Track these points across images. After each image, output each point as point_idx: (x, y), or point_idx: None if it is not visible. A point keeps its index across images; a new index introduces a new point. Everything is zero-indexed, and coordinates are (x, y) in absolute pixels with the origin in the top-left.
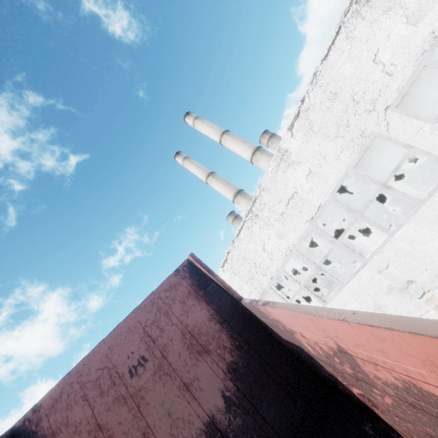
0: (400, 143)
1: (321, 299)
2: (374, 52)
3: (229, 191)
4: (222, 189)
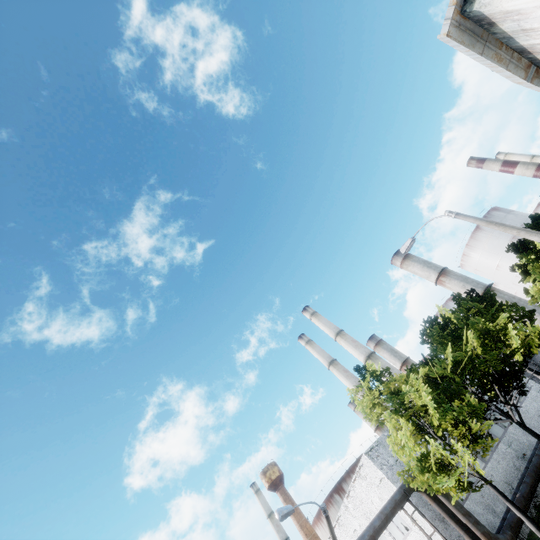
0: None
1: None
2: (371, 498)
3: (350, 385)
4: (343, 380)
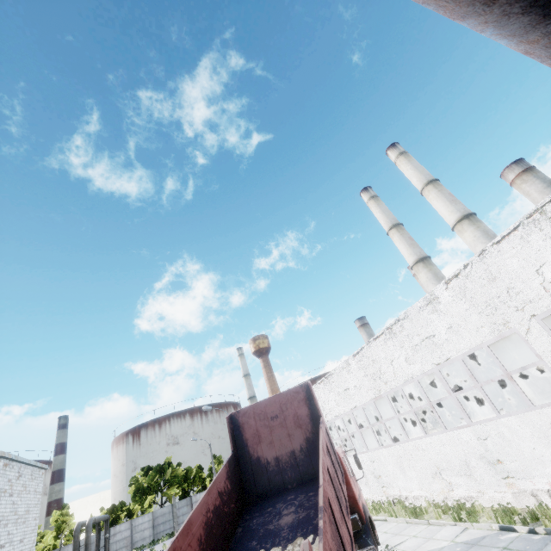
0: (534, 350)
1: (425, 430)
2: (540, 264)
3: (411, 255)
4: (403, 248)
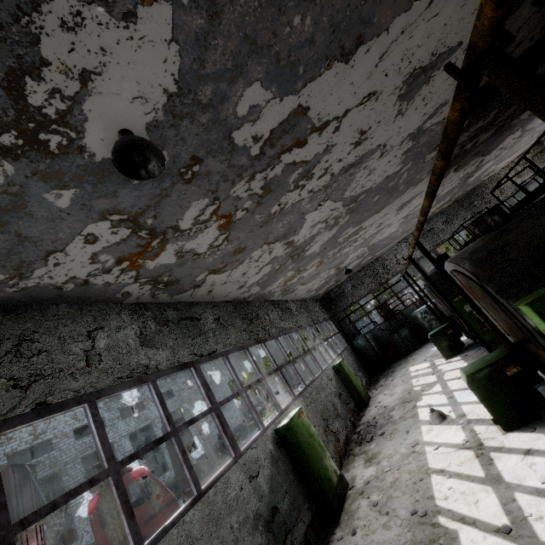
0: None
1: (276, 406)
2: None
3: None
4: None
